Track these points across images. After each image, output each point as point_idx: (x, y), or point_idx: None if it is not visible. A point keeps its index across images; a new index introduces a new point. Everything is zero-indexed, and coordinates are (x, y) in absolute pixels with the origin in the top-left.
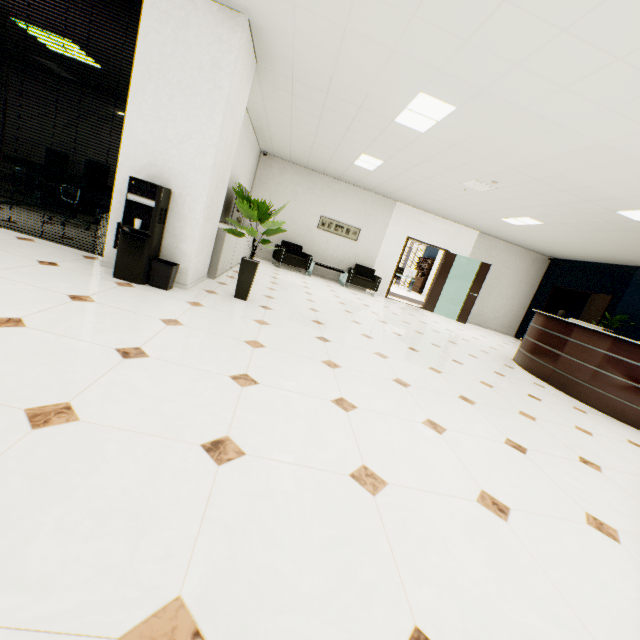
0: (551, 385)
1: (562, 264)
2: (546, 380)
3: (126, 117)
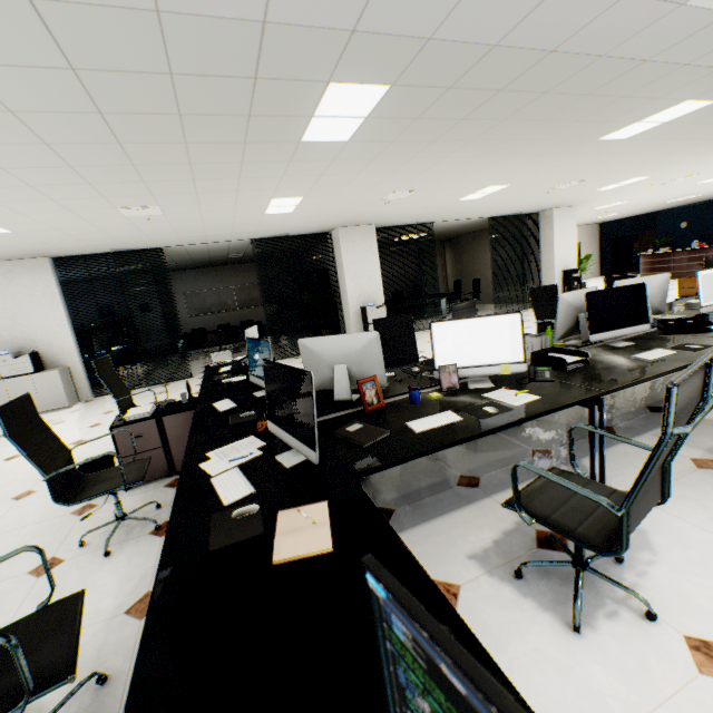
0: (676, 279)
1: (608, 224)
2: (672, 278)
3: (554, 253)
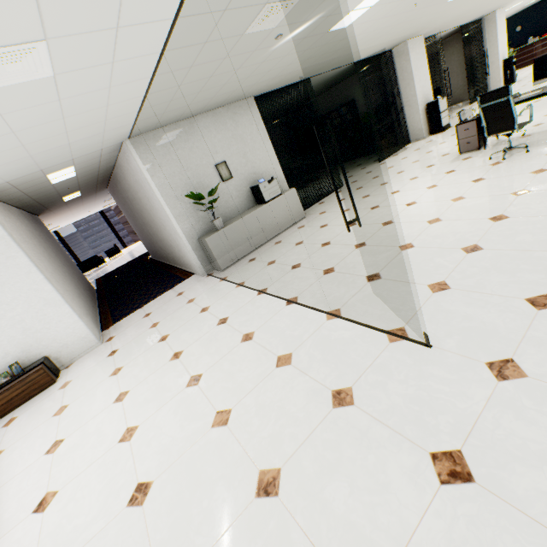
0: None
1: None
2: None
3: (498, 47)
